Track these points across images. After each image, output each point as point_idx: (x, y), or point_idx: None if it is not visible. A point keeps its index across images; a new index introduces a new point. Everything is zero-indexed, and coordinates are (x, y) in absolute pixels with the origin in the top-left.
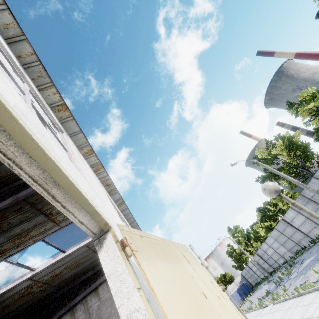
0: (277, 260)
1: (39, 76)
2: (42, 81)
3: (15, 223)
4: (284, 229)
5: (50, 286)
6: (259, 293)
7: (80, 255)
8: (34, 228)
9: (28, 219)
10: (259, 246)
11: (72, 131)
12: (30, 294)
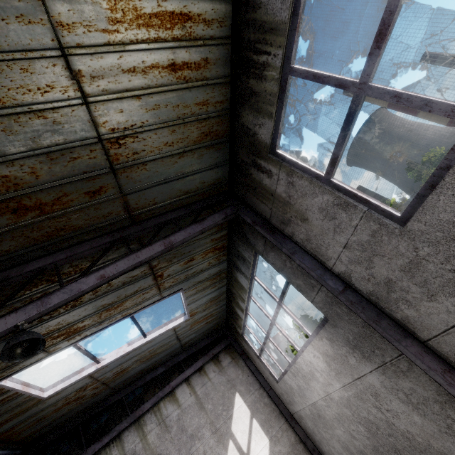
0: None
1: None
2: None
3: (115, 285)
4: None
5: (105, 389)
6: None
7: (161, 342)
8: (132, 296)
9: (133, 280)
10: None
11: None
12: (78, 400)
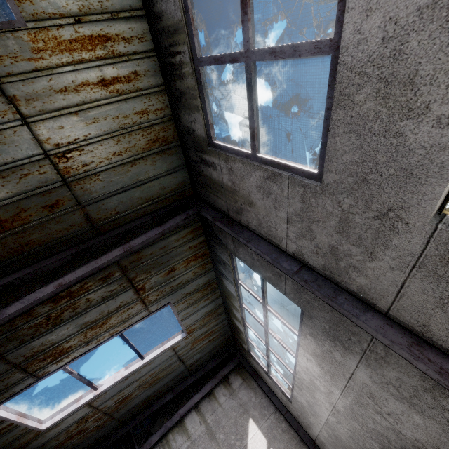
0: None
1: None
2: None
3: (94, 301)
4: None
5: (110, 420)
6: None
7: (161, 364)
8: (116, 312)
9: (112, 294)
10: None
11: None
12: (81, 433)
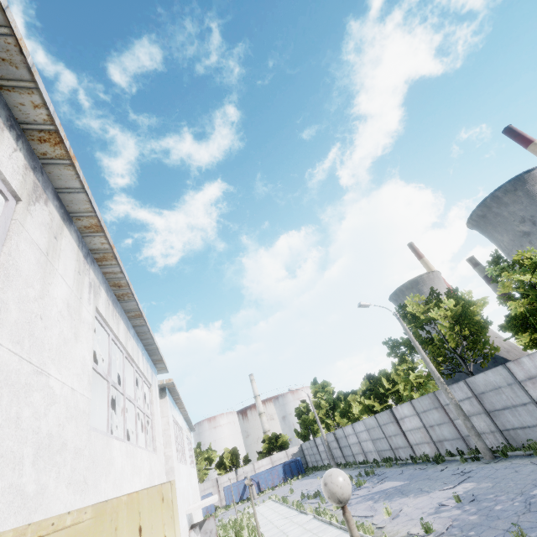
0: (356, 454)
1: (3, 57)
2: (10, 71)
3: None
4: (386, 423)
5: None
6: (309, 485)
7: None
8: None
9: None
10: (343, 423)
11: (64, 184)
12: None
